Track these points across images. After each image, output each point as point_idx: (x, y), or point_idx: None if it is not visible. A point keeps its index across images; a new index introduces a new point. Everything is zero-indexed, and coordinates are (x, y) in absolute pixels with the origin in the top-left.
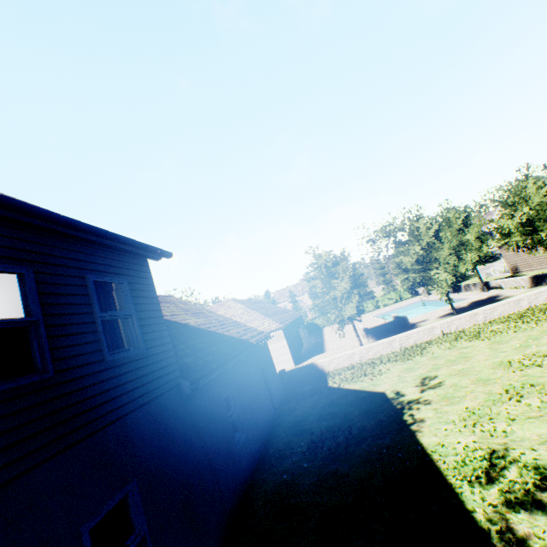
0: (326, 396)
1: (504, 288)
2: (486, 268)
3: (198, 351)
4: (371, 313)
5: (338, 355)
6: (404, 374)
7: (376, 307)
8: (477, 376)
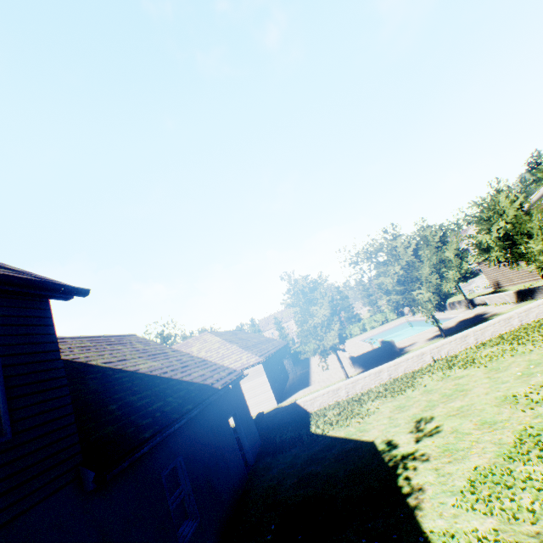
0: (307, 447)
1: (490, 304)
2: (468, 284)
3: (133, 412)
4: (358, 337)
5: (322, 392)
6: (396, 415)
7: (363, 330)
8: (480, 417)
